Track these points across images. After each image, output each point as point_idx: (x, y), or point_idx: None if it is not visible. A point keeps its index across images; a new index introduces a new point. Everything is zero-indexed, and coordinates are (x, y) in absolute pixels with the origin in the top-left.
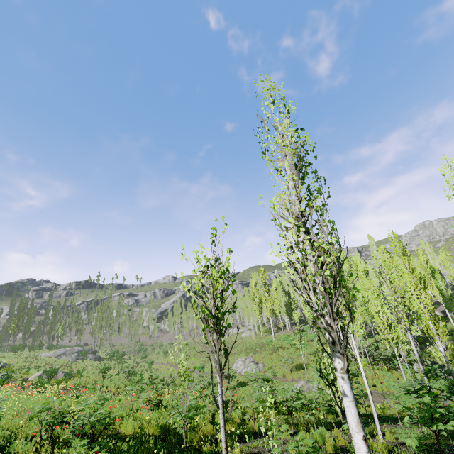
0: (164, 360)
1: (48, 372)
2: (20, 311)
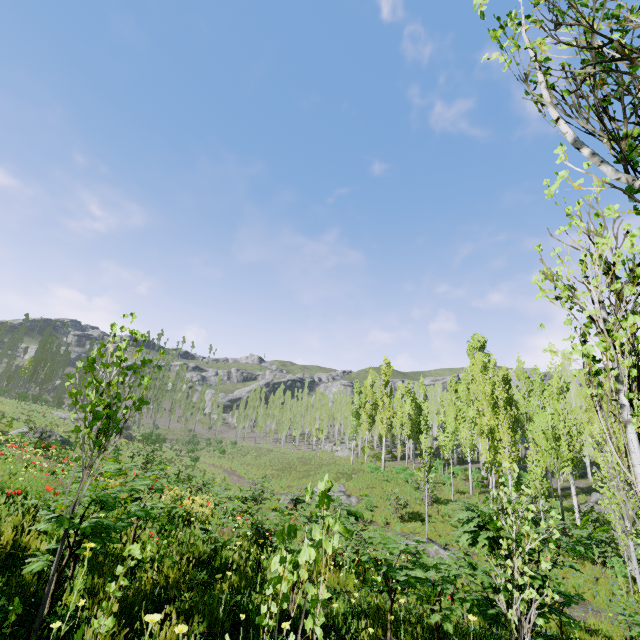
0: (218, 462)
1: (34, 429)
2: (44, 351)
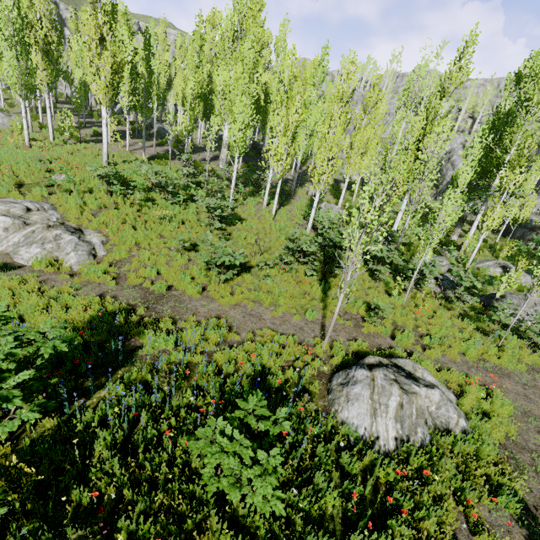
0: None
1: None
2: None
